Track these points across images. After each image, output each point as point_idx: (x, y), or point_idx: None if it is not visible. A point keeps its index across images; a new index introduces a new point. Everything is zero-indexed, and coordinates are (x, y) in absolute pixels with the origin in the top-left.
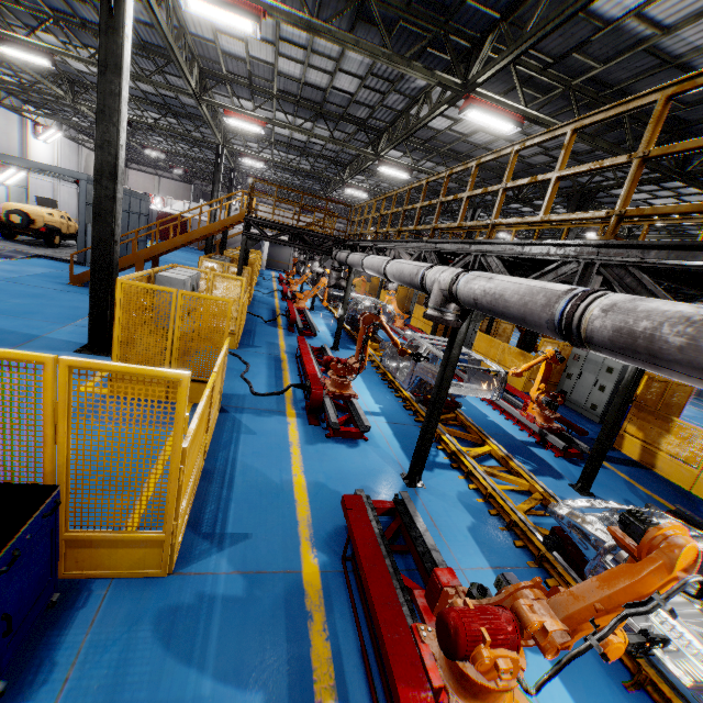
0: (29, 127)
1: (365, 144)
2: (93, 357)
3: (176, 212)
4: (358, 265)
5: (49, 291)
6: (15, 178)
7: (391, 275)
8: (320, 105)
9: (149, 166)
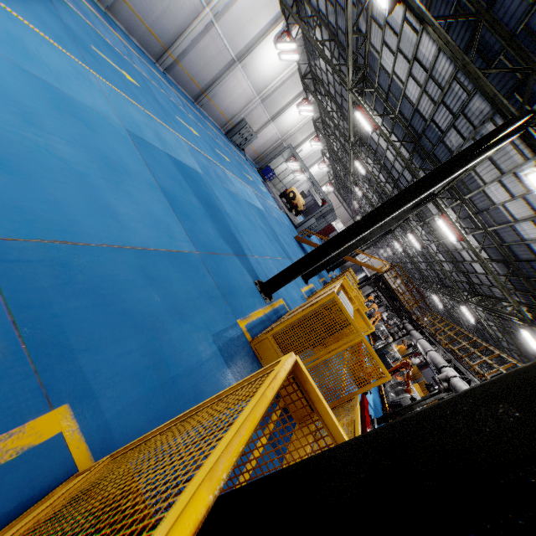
0: (320, 160)
1: (465, 288)
2: (302, 280)
3: (336, 227)
4: (415, 338)
5: (290, 237)
6: (300, 177)
7: (430, 355)
8: (457, 261)
9: (344, 200)
